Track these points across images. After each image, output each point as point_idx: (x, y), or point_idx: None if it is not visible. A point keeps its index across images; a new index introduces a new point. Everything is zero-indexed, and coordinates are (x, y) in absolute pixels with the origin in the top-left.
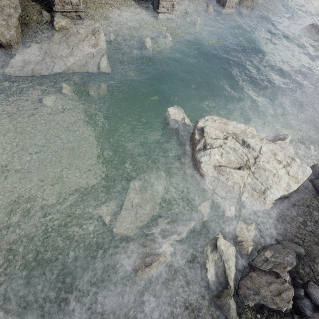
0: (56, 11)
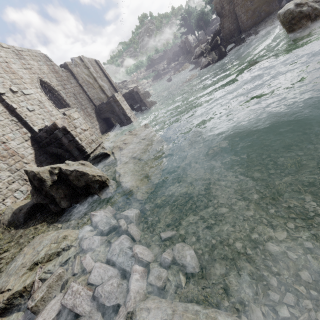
0: (89, 153)
